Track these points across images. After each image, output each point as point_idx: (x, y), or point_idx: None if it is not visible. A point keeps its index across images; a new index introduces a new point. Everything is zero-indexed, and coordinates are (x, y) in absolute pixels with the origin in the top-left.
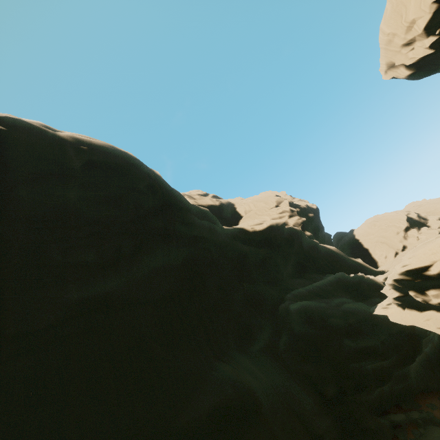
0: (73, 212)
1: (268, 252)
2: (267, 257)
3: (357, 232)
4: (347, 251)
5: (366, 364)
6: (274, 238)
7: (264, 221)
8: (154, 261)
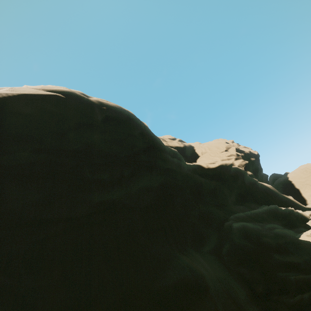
0: (96, 147)
1: (218, 184)
2: (217, 187)
3: (291, 175)
4: (281, 189)
5: (290, 275)
6: (223, 174)
7: (216, 161)
8: (142, 183)
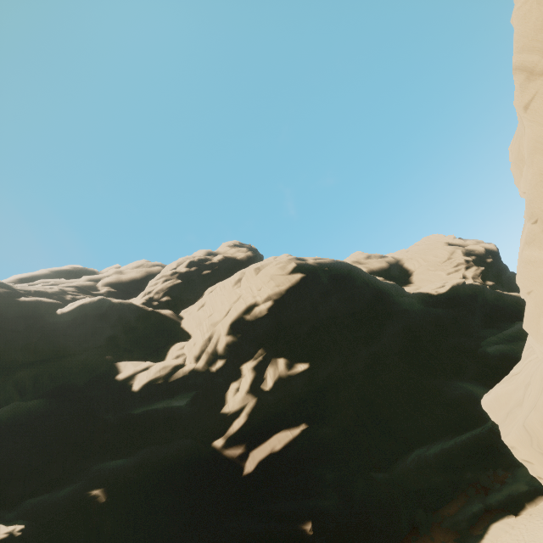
0: (337, 309)
1: (456, 311)
2: (457, 315)
3: None
4: None
5: None
6: (458, 297)
7: (444, 282)
8: (387, 331)
